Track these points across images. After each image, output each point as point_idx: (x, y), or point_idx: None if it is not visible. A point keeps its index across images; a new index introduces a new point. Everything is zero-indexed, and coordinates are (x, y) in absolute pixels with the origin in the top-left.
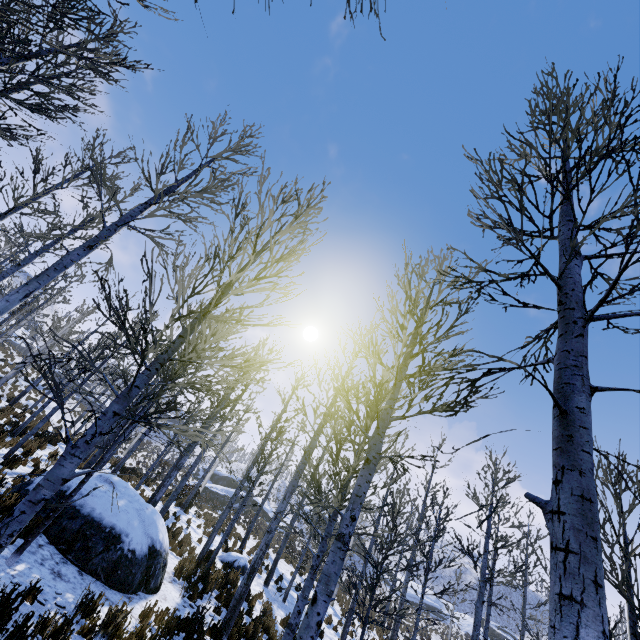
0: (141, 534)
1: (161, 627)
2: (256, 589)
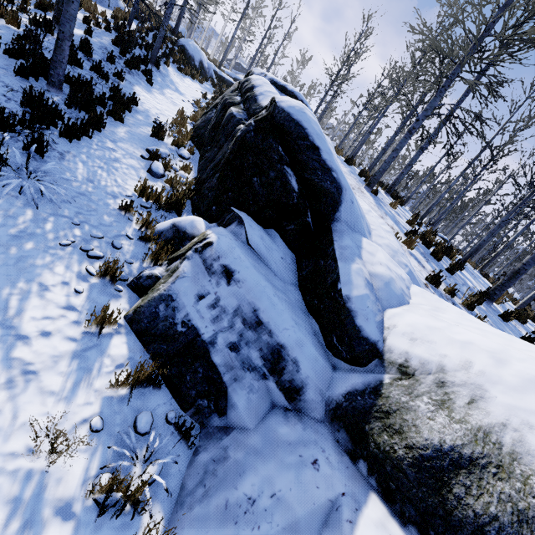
0: None
1: None
2: None
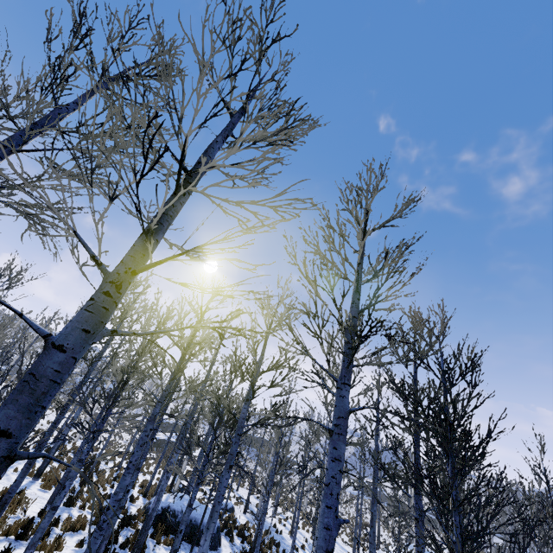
0: None
1: None
2: (242, 518)
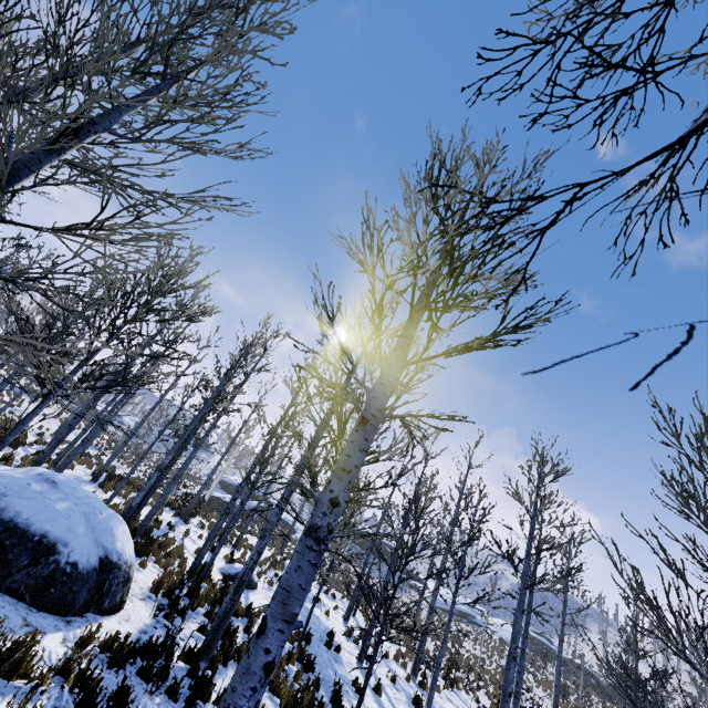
0: (88, 543)
1: (109, 656)
2: (263, 603)
